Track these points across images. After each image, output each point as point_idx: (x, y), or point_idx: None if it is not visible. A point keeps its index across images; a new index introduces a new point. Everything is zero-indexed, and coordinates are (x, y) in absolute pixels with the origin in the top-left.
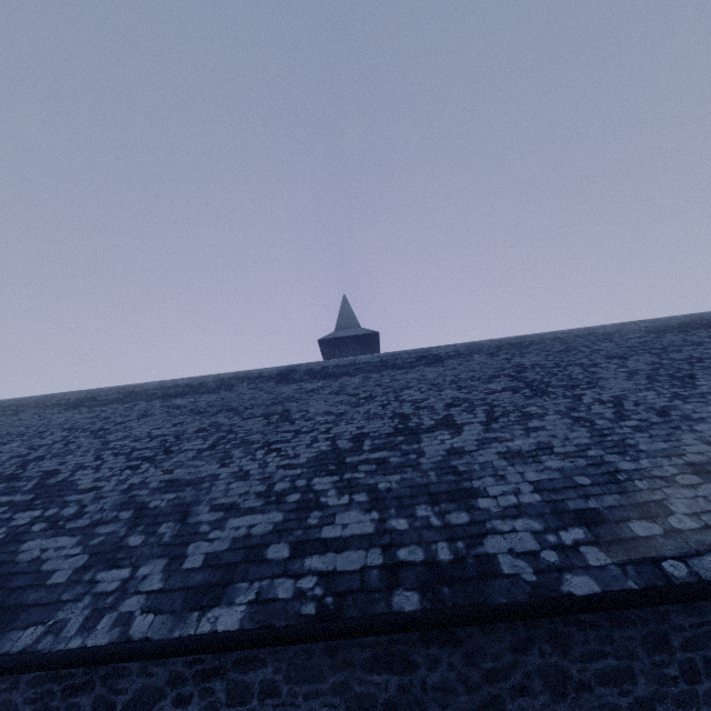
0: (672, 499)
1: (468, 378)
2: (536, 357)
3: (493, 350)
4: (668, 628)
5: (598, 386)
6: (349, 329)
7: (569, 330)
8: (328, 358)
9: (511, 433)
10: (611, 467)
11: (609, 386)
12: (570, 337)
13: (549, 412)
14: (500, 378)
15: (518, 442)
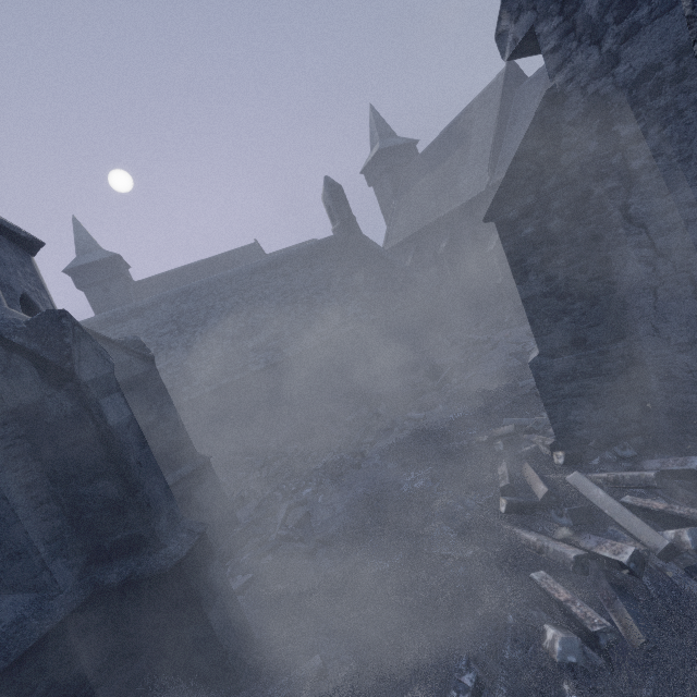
0: (199, 376)
1: (154, 326)
2: (192, 303)
3: (174, 298)
4: (184, 412)
5: (206, 323)
6: (90, 253)
7: (216, 276)
8: (79, 285)
9: (161, 361)
10: (188, 368)
11: (210, 323)
12: (215, 281)
13: (179, 345)
14: (169, 324)
15: (161, 365)
